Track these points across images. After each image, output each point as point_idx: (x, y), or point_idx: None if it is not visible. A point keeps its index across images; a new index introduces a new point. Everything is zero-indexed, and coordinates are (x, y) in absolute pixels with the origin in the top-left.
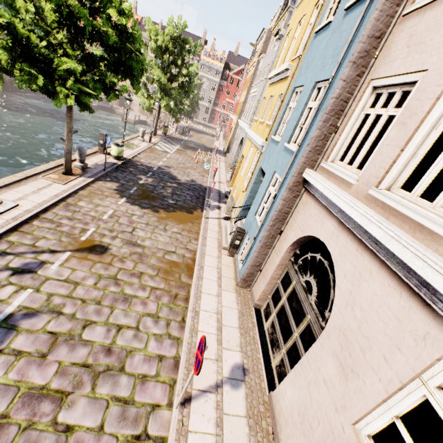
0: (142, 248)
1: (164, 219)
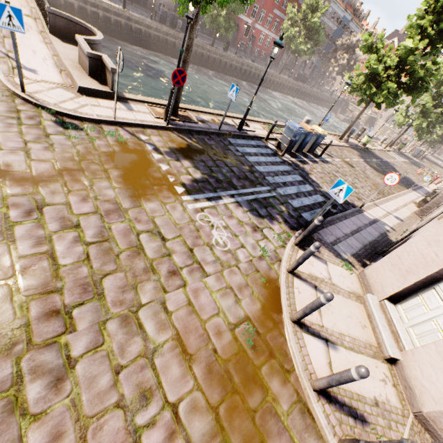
0: (368, 176)
1: (381, 176)
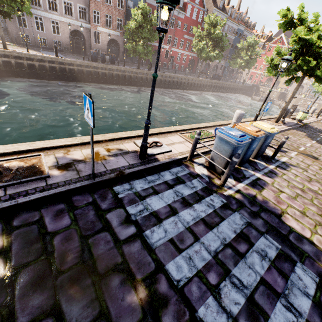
0: None
1: None
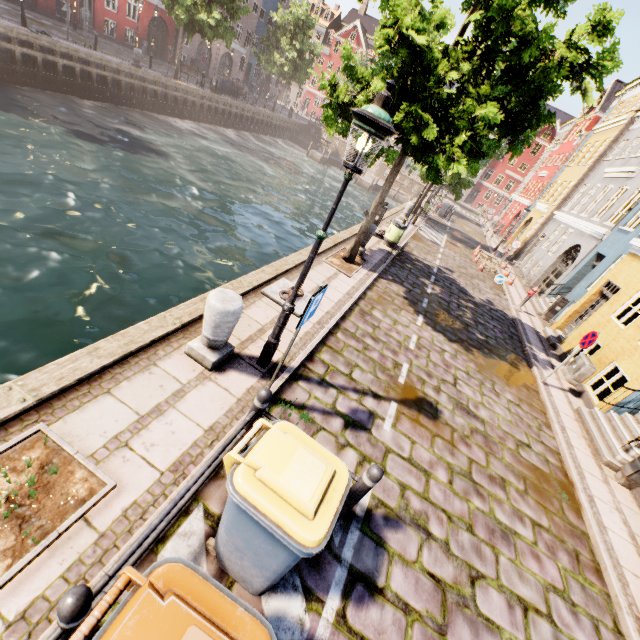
0: (482, 424)
1: (485, 369)
